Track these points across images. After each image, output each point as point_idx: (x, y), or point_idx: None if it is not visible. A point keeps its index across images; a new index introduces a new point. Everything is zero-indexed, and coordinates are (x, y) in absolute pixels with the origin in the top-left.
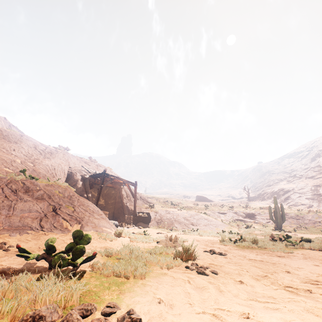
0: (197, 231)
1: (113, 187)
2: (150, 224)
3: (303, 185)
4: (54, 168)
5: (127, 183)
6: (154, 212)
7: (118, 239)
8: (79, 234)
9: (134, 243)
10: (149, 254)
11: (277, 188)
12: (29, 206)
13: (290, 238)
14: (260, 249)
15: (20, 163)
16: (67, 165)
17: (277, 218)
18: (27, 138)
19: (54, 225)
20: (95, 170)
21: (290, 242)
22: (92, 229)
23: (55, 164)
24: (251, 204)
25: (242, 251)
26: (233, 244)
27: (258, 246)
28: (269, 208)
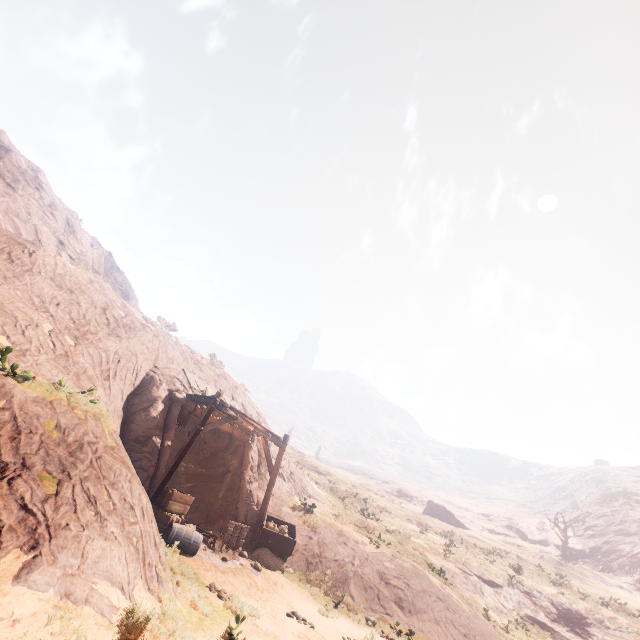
0: (408, 639)
1: (233, 434)
2: (288, 561)
3: None
4: (118, 359)
5: (263, 435)
6: (308, 527)
7: None
8: None
9: None
10: None
11: None
12: None
13: None
14: None
15: (48, 332)
16: (151, 361)
17: None
18: (99, 289)
19: None
20: (210, 384)
21: None
22: (57, 584)
23: (125, 351)
24: (571, 572)
25: None
26: None
27: None
28: None
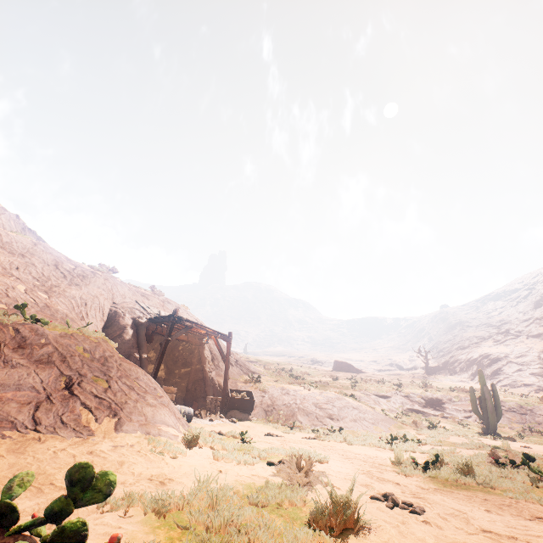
0: (340, 432)
1: (189, 341)
2: (252, 414)
3: (524, 350)
4: (85, 303)
5: (213, 336)
6: (260, 391)
7: (190, 452)
8: (83, 474)
9: (221, 465)
10: (254, 512)
11: (478, 354)
12: (19, 377)
13: (532, 461)
14: (485, 492)
15: (24, 292)
16: (110, 299)
17: (487, 411)
18: (44, 249)
19: (63, 418)
20: (159, 309)
21: (539, 473)
22: (140, 429)
23: (87, 296)
24: (432, 380)
25: (452, 499)
26: (424, 473)
27: (477, 481)
28: (471, 390)
